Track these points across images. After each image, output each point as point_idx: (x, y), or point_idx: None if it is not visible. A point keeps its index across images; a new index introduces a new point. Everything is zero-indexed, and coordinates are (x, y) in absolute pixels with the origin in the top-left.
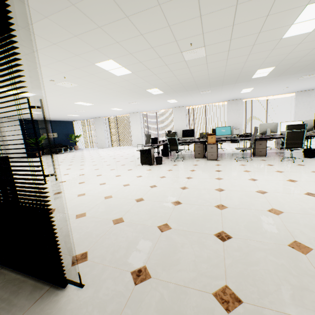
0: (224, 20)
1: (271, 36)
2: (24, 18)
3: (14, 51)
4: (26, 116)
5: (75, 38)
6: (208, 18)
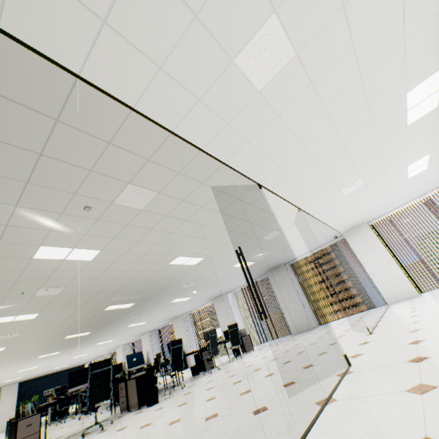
0: None
1: None
2: None
3: None
4: (18, 380)
5: None
6: None
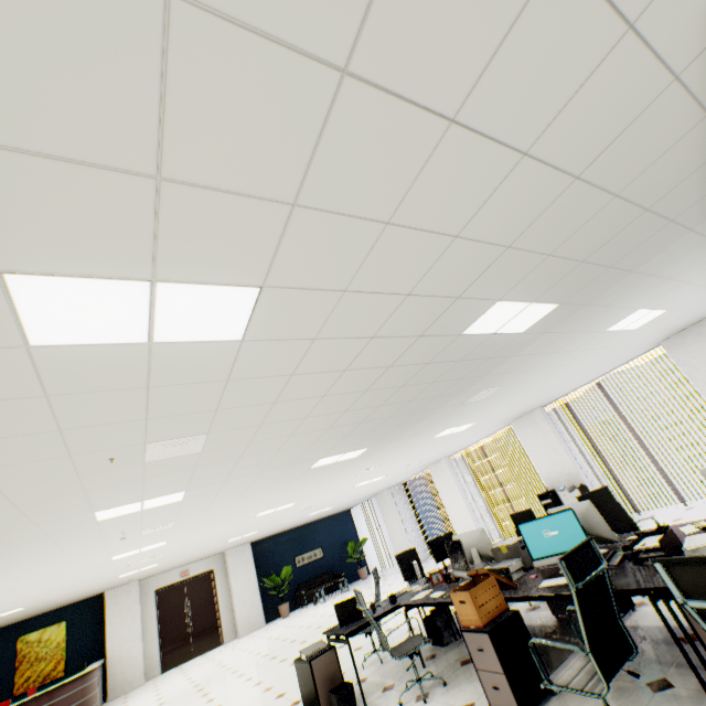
0: (26, 442)
1: (202, 361)
2: None
3: None
4: (249, 538)
5: None
6: None
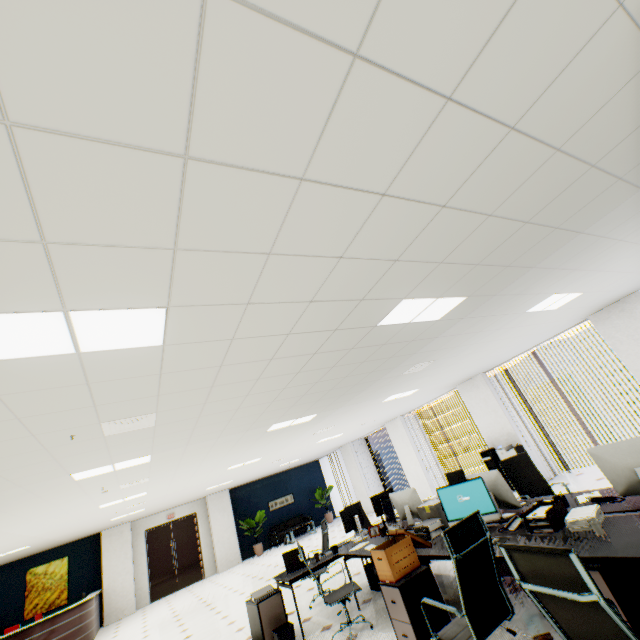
0: None
1: (132, 362)
2: None
3: None
4: (227, 486)
5: None
6: None
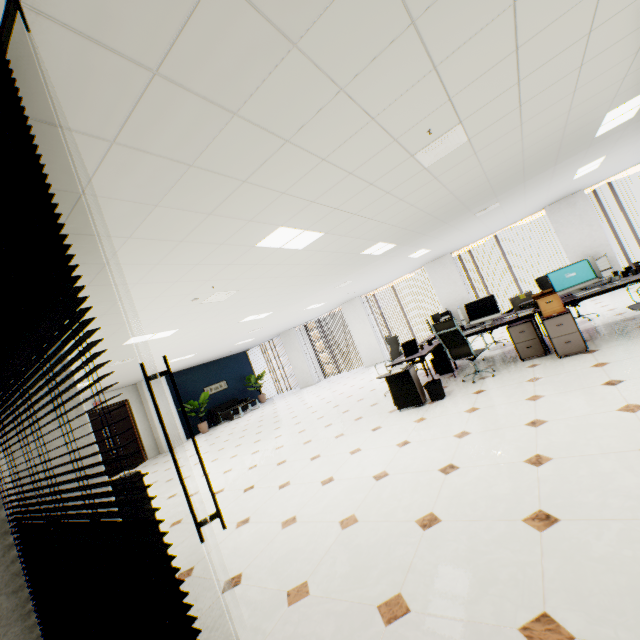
0: (492, 50)
1: (624, 26)
2: (126, 222)
3: (75, 298)
4: (173, 367)
5: (210, 217)
6: (454, 64)
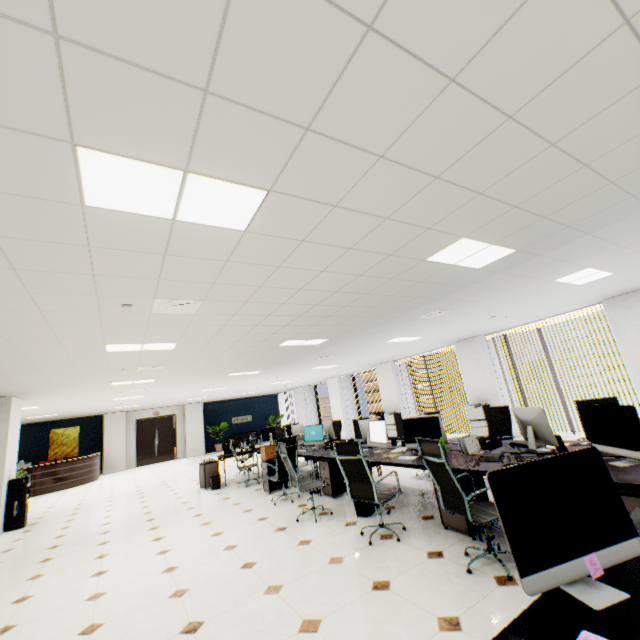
0: (96, 365)
1: (160, 352)
2: (28, 390)
3: None
4: (201, 400)
5: (62, 386)
6: (85, 368)
